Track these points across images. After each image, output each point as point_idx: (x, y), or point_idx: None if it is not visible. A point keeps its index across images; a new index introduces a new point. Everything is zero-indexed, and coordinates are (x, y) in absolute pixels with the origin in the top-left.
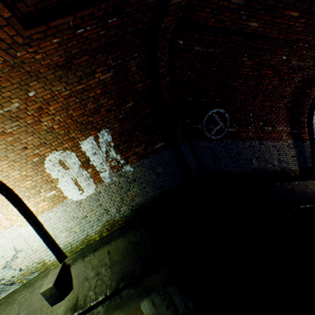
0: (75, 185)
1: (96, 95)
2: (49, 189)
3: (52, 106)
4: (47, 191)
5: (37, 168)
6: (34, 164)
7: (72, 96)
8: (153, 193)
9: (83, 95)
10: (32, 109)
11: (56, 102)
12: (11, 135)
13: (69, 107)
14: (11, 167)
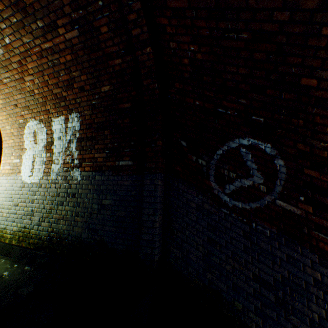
0: (32, 163)
1: (67, 63)
2: (17, 156)
3: (30, 64)
4: (16, 157)
5: (20, 130)
6: (19, 125)
7: (44, 56)
8: (81, 232)
9: (54, 58)
10: (15, 61)
11: (32, 60)
12: (7, 86)
13: (44, 70)
14: (7, 120)
